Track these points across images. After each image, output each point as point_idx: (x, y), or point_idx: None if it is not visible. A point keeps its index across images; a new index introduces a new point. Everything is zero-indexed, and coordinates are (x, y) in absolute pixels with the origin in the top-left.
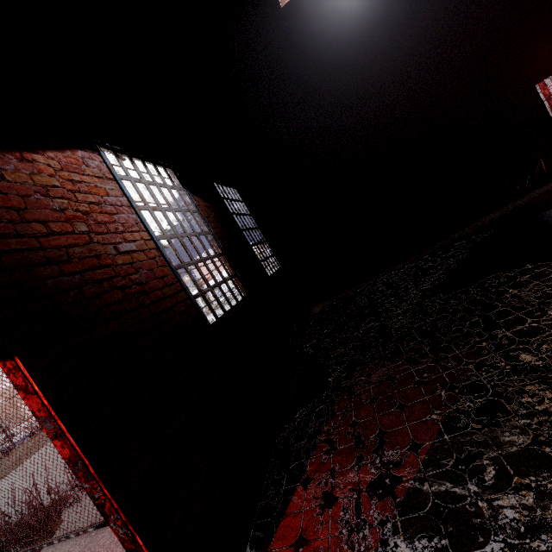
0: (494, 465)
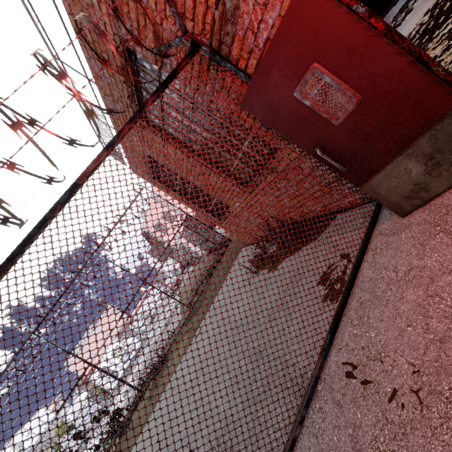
0: None
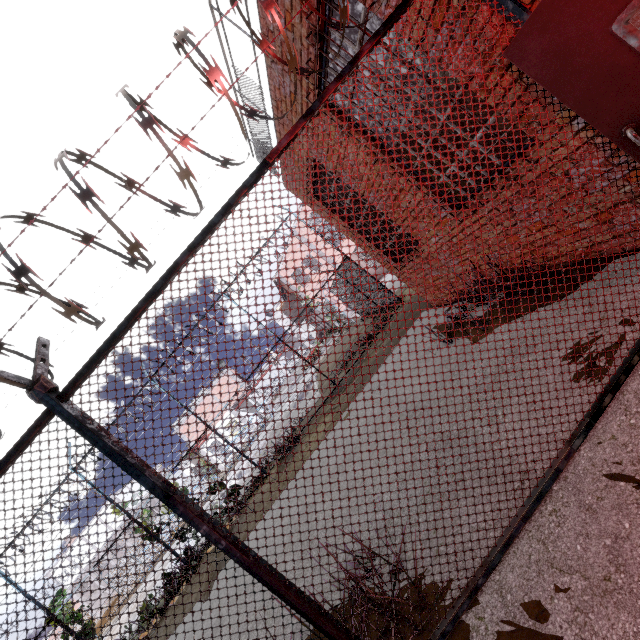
0: None
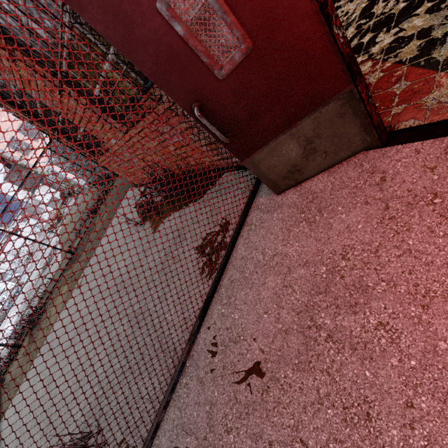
0: (360, 20)
